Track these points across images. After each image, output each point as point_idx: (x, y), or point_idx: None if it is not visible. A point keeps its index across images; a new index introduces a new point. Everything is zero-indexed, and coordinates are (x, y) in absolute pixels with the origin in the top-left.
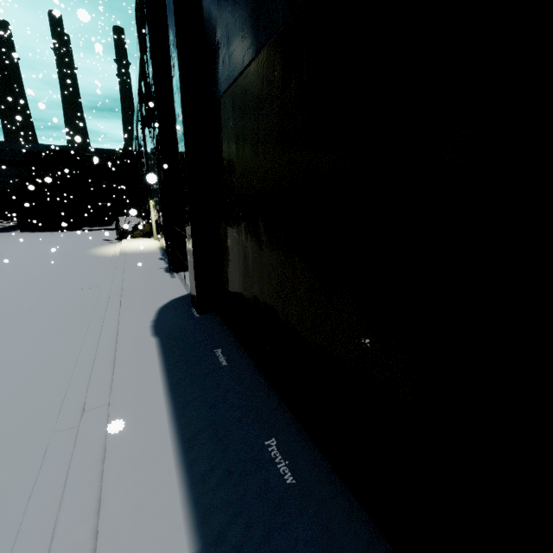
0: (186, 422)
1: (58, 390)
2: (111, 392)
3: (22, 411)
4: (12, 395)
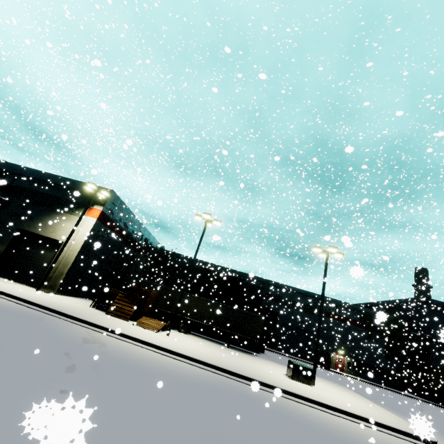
0: None
1: None
2: None
3: None
4: None
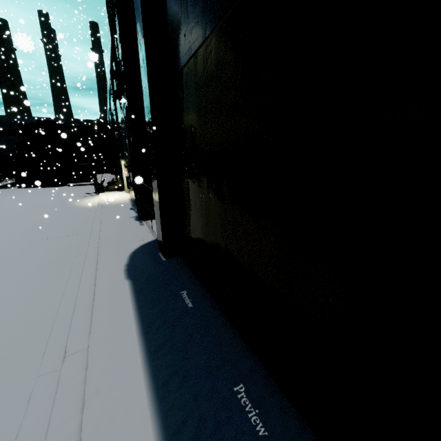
0: (158, 366)
1: (43, 332)
2: (90, 336)
3: (11, 354)
4: (3, 337)
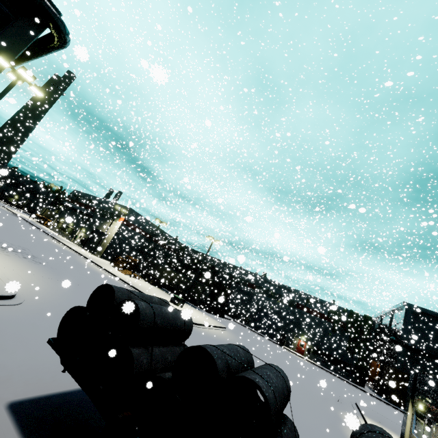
0: None
1: None
2: None
3: None
4: None
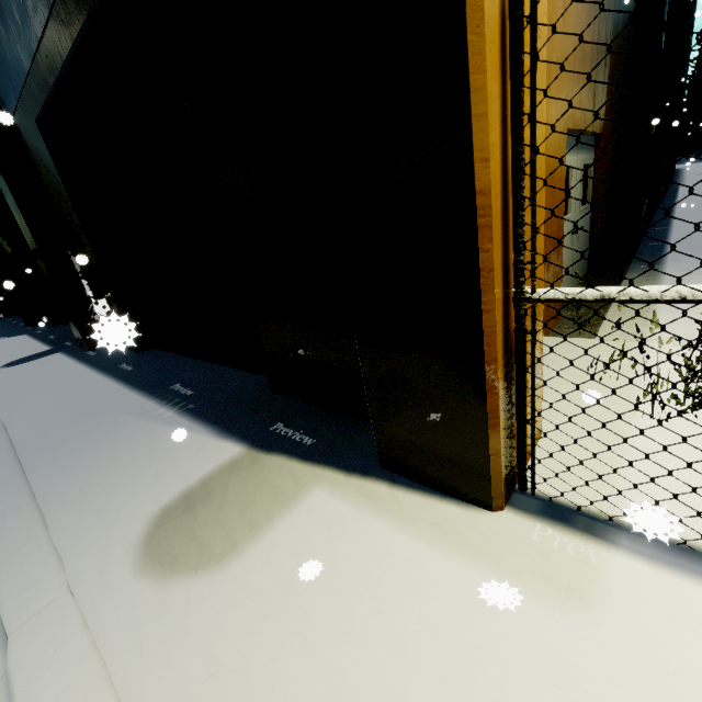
0: None
1: None
2: None
3: None
4: None
